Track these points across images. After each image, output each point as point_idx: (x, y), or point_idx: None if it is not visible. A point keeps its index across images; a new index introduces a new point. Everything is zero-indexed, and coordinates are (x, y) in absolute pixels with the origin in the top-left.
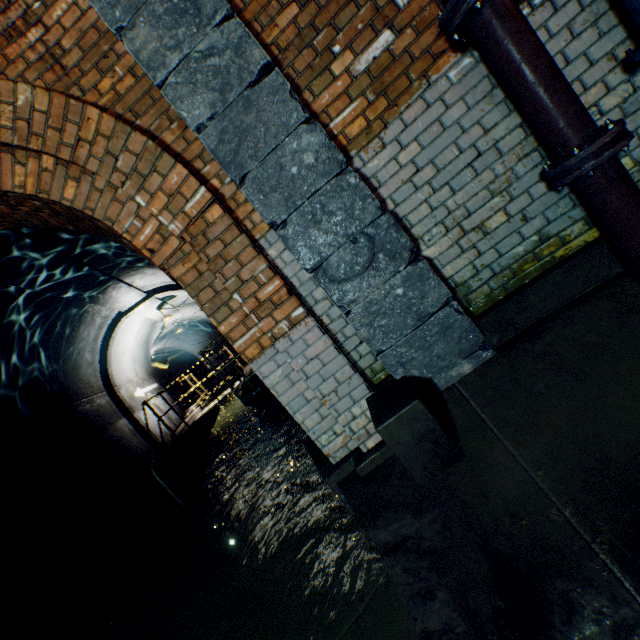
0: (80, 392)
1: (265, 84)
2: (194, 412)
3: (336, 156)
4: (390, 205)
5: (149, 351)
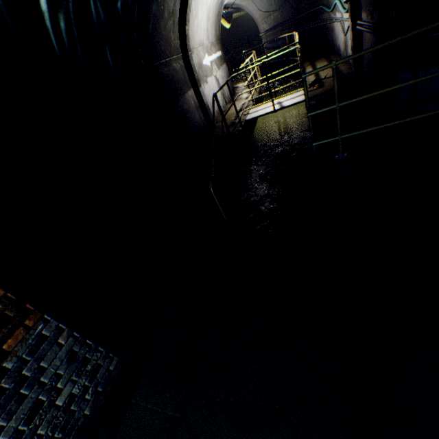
0: (159, 51)
1: None
2: (244, 100)
3: None
4: None
5: (222, 7)
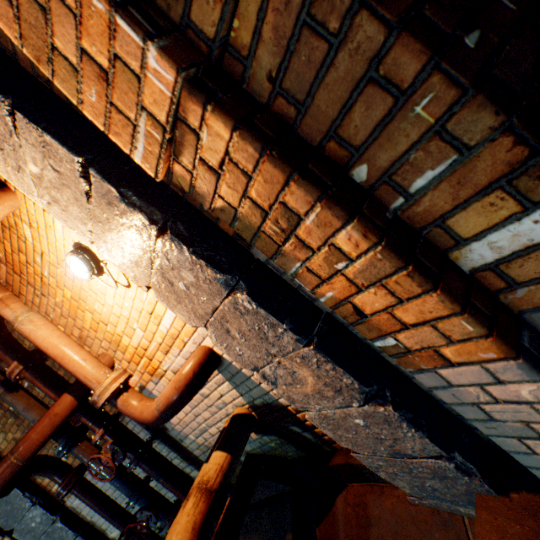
0: None
1: (12, 493)
2: None
3: (50, 516)
4: (89, 517)
5: None
